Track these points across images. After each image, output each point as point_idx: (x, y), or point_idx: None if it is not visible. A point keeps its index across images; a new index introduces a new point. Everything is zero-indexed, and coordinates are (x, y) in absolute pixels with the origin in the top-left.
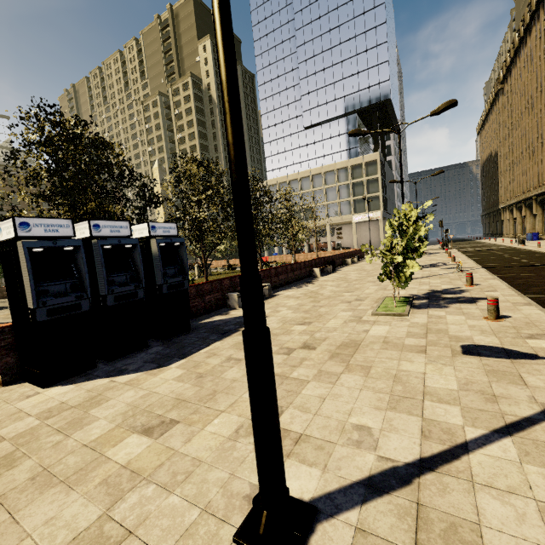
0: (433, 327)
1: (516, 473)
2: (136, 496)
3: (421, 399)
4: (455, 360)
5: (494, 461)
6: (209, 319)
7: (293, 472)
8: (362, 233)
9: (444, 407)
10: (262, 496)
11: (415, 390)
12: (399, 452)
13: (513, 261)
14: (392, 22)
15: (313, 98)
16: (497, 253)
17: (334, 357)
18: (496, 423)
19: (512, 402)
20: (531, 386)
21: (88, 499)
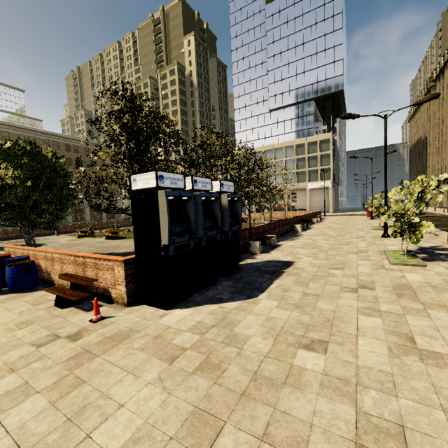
0: None
1: None
2: (367, 397)
3: None
4: None
5: None
6: (244, 262)
7: None
8: (313, 198)
9: None
10: None
11: None
12: None
13: None
14: (345, 28)
15: (278, 86)
16: (440, 219)
17: (401, 296)
18: None
19: None
20: None
21: (327, 398)
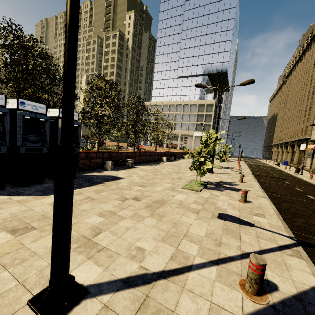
0: (210, 200)
1: (209, 286)
2: None
3: (182, 238)
4: (211, 220)
5: (201, 278)
6: (89, 173)
7: (87, 268)
8: (197, 143)
9: (191, 244)
10: (50, 279)
11: (181, 233)
12: (153, 265)
13: (269, 174)
14: (236, 30)
15: (186, 61)
16: (264, 168)
17: (147, 207)
18: (213, 257)
19: (228, 247)
20: (242, 240)
21: None
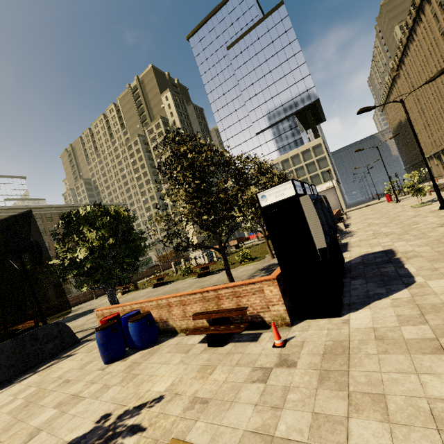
0: None
1: None
2: None
3: None
4: None
5: None
6: None
7: None
8: None
9: None
10: None
11: None
12: None
13: None
14: None
15: (258, 112)
16: None
17: None
18: None
19: None
20: None
21: None
